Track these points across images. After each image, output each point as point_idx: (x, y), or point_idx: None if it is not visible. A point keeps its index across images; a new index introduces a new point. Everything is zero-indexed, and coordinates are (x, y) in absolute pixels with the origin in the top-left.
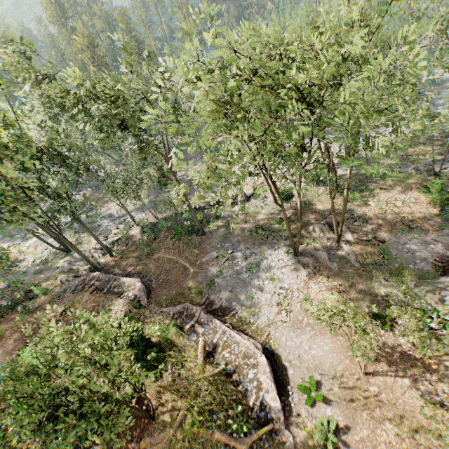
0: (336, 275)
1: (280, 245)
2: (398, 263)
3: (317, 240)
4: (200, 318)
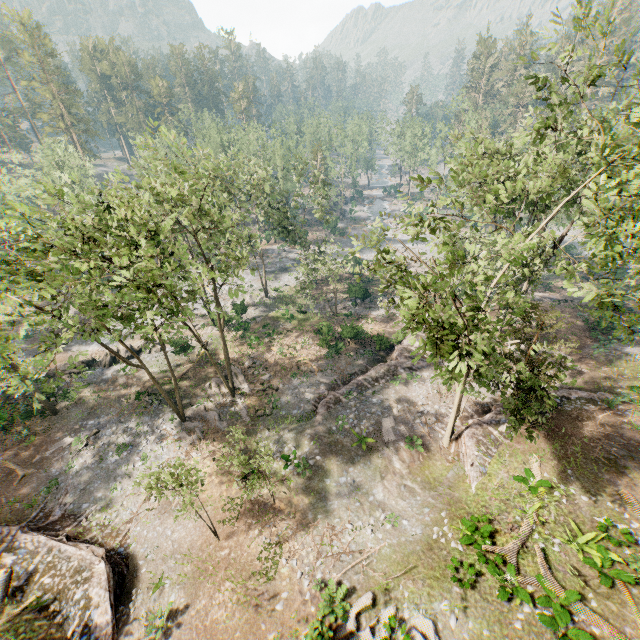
0: (224, 436)
1: (167, 411)
2: (286, 410)
3: (212, 398)
4: (14, 542)
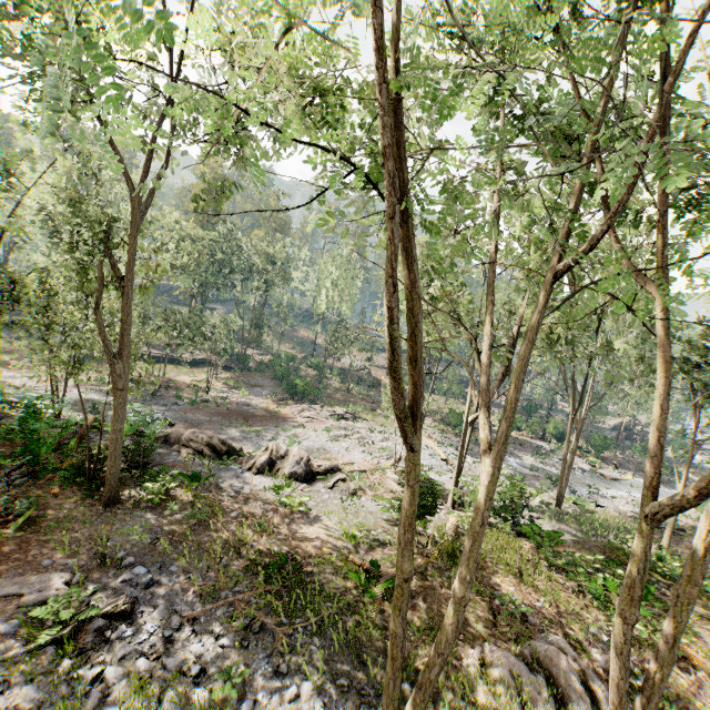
0: None
1: (328, 678)
2: None
3: None
4: None
